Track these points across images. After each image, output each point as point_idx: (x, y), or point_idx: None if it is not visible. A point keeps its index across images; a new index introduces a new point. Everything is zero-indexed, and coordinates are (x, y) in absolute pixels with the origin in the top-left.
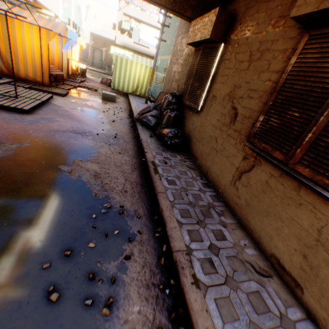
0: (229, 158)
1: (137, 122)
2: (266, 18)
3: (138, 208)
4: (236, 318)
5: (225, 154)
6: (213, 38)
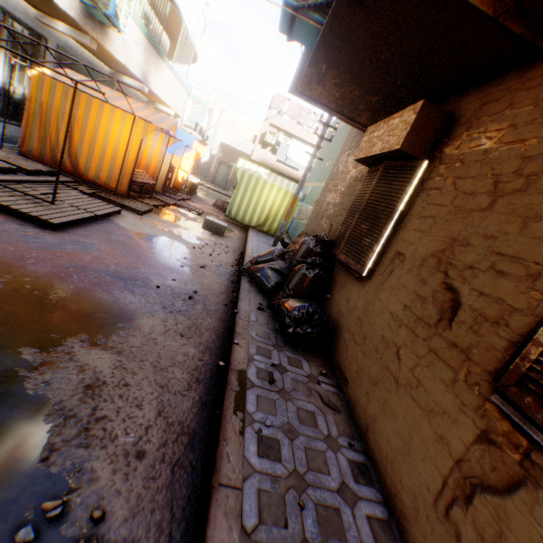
0: (430, 414)
1: (244, 276)
2: (534, 113)
3: (142, 533)
4: None
5: (420, 401)
6: (406, 149)
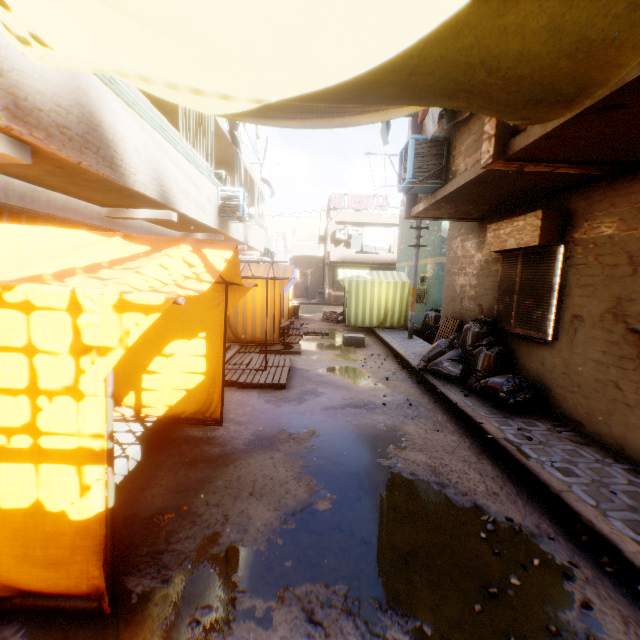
0: None
1: (425, 374)
2: (632, 212)
3: (537, 522)
4: None
5: None
6: (542, 243)
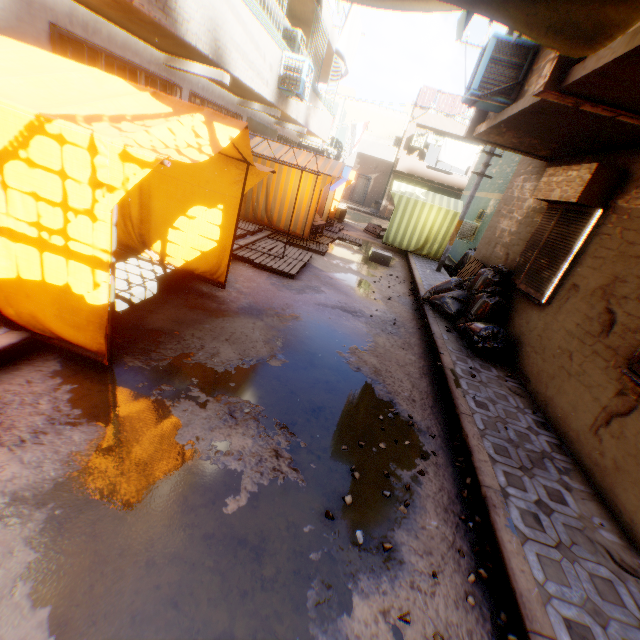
0: (589, 388)
1: (426, 304)
2: None
3: (430, 426)
4: (565, 584)
5: (583, 382)
6: (581, 202)
